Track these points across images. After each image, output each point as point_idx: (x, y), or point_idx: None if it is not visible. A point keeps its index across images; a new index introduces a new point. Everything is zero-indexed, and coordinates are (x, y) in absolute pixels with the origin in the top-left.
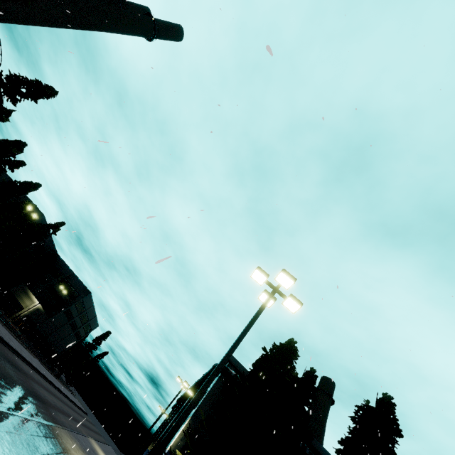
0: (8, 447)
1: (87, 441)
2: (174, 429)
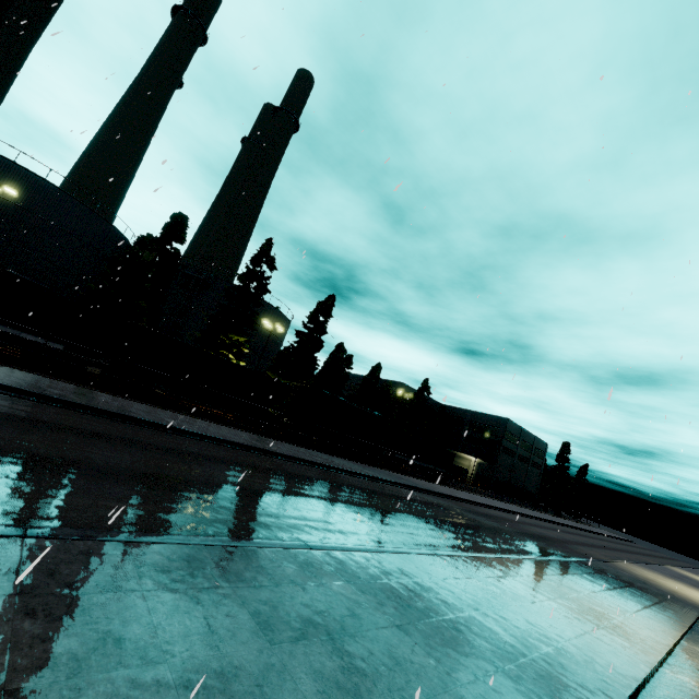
0: (604, 582)
1: (665, 570)
2: None
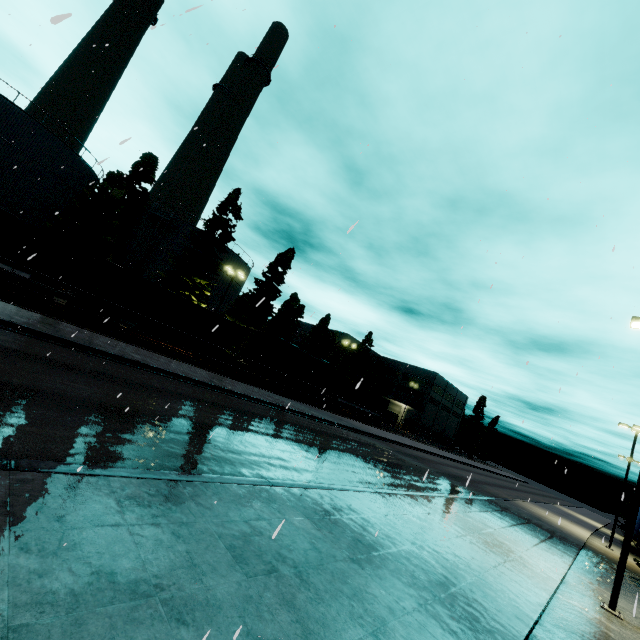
0: (509, 519)
1: (554, 508)
2: (639, 488)
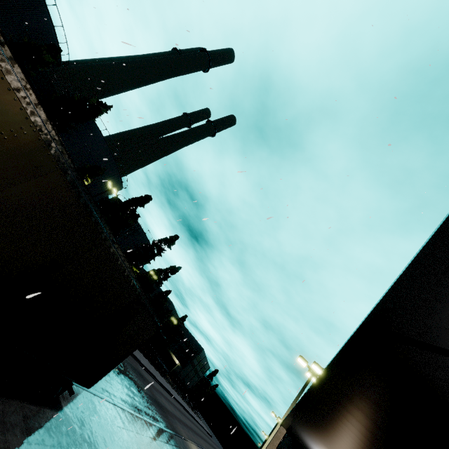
0: None
1: None
2: None
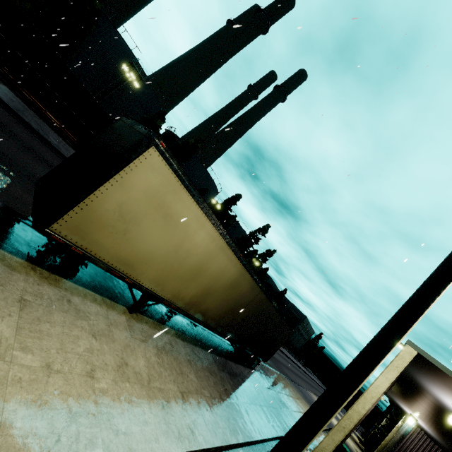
0: None
1: None
2: None
